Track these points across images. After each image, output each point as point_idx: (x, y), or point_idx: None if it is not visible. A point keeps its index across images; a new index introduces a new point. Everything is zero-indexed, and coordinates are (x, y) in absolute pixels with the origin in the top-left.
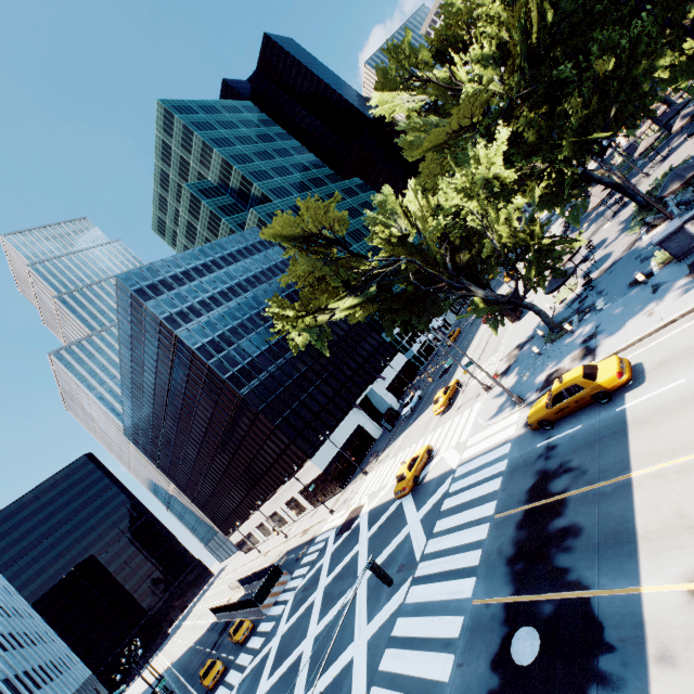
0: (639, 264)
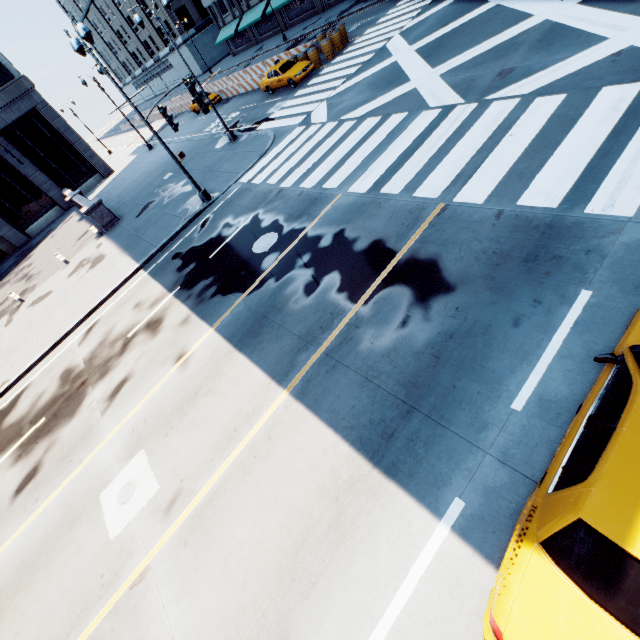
0: None
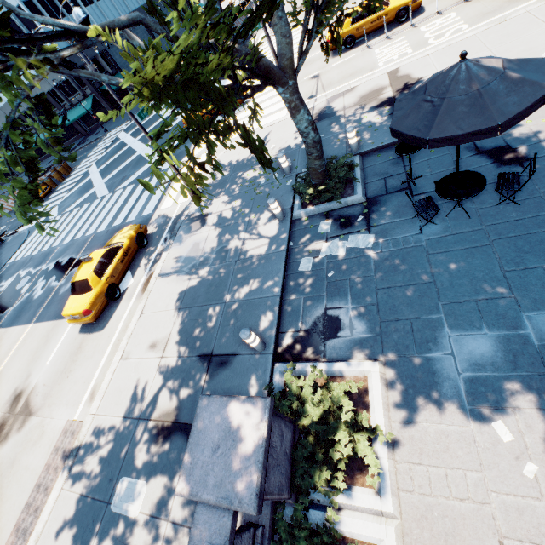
0: (454, 329)
